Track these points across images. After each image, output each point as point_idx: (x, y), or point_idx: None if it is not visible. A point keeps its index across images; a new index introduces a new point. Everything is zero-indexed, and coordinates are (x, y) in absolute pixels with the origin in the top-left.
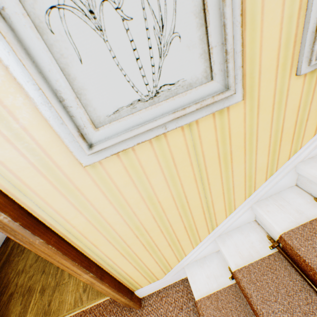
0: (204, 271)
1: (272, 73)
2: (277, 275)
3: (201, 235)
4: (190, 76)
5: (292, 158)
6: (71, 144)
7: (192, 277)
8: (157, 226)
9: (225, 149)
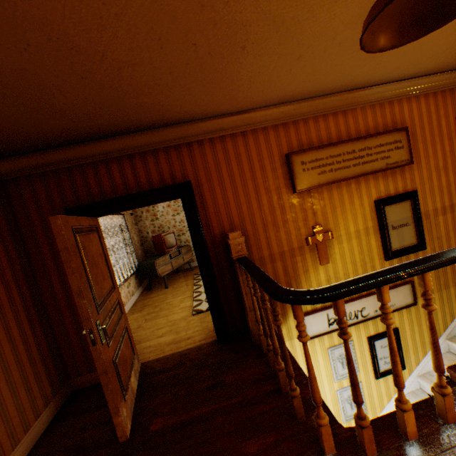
0: None
1: None
2: None
3: None
4: None
5: None
6: None
7: None
8: None
9: None
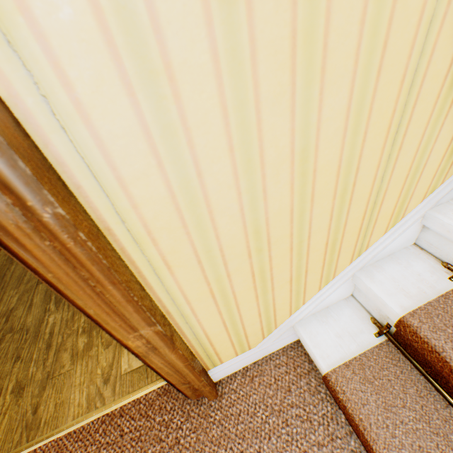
0: (330, 328)
1: None
2: None
3: (340, 265)
4: None
5: None
6: None
7: (313, 339)
8: (289, 234)
9: None
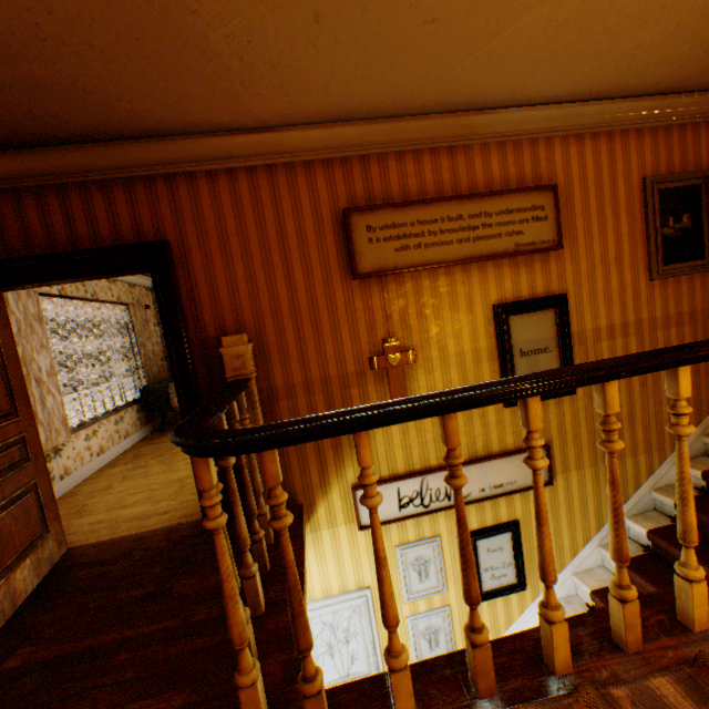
0: None
1: None
2: None
3: None
4: (362, 669)
5: None
6: None
7: None
8: None
9: None
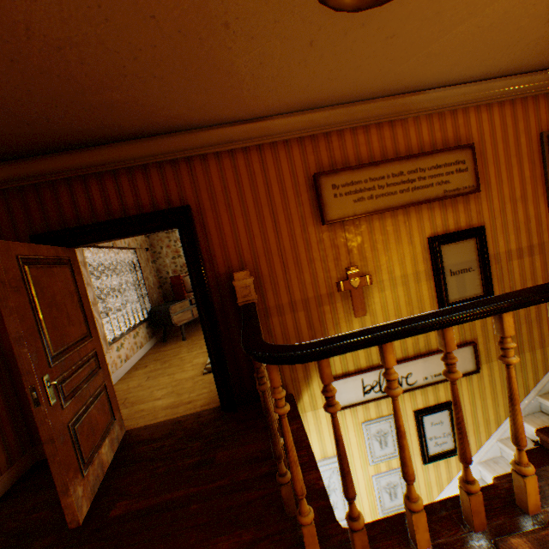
0: None
1: (369, 514)
2: None
3: None
4: (340, 516)
5: None
6: None
7: None
8: None
9: None
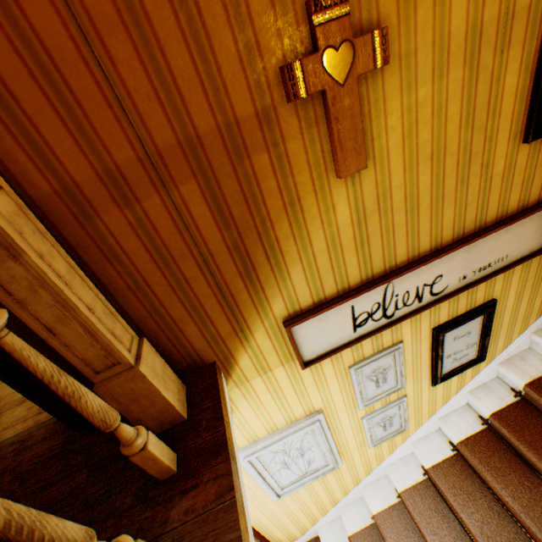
0: (331, 532)
1: (356, 450)
2: (372, 538)
3: (328, 508)
4: (319, 465)
5: (380, 465)
6: (271, 496)
7: (323, 537)
8: (301, 510)
9: (338, 474)
